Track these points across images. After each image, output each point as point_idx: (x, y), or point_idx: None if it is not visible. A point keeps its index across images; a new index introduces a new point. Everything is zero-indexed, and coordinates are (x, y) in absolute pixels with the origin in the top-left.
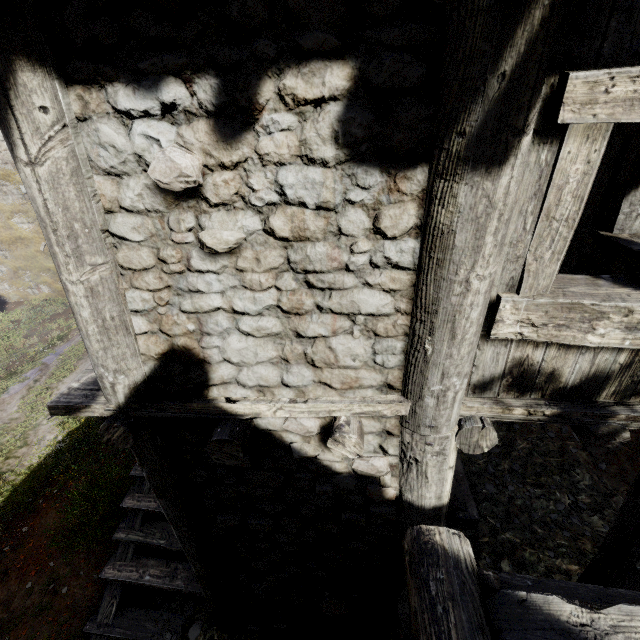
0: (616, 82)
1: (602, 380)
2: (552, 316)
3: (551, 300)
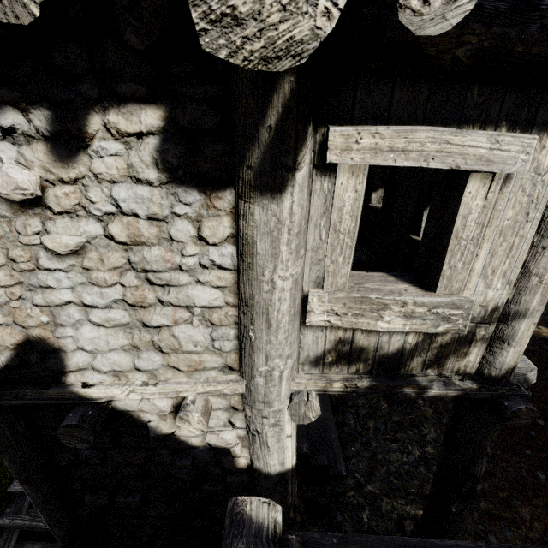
0: (362, 136)
1: (399, 356)
2: (349, 307)
3: (346, 295)
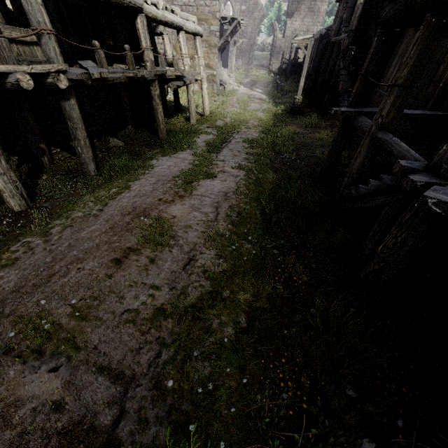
0: None
1: None
2: None
3: None
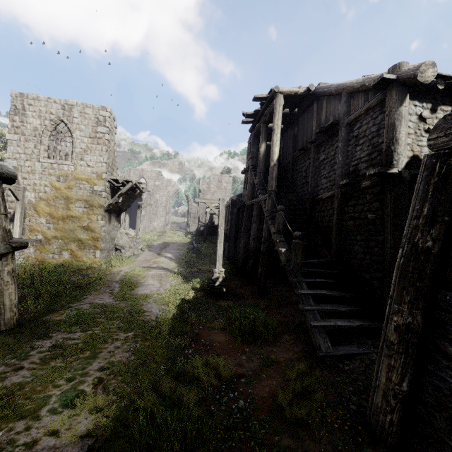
0: None
1: None
2: None
3: None
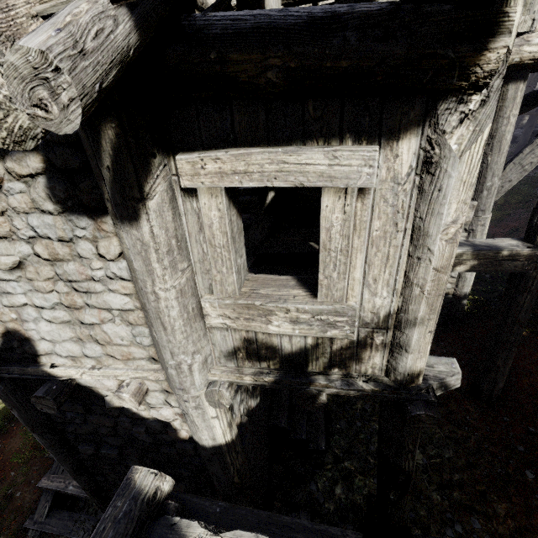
0: (205, 162)
1: (304, 356)
2: (239, 312)
3: (232, 301)
